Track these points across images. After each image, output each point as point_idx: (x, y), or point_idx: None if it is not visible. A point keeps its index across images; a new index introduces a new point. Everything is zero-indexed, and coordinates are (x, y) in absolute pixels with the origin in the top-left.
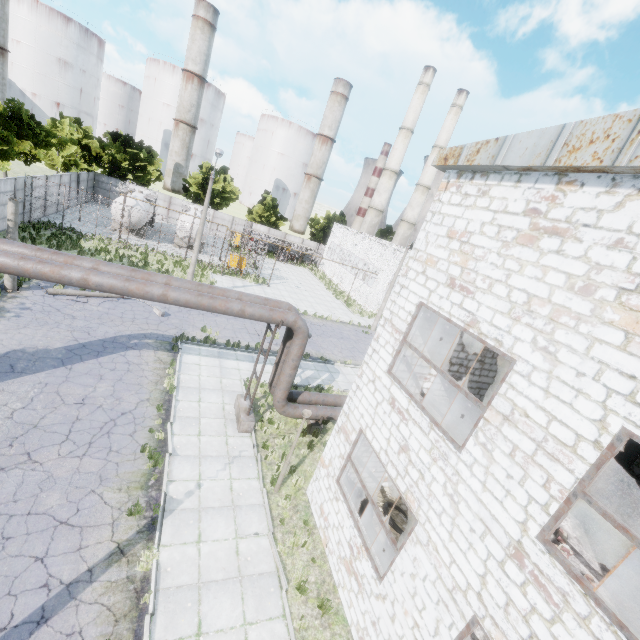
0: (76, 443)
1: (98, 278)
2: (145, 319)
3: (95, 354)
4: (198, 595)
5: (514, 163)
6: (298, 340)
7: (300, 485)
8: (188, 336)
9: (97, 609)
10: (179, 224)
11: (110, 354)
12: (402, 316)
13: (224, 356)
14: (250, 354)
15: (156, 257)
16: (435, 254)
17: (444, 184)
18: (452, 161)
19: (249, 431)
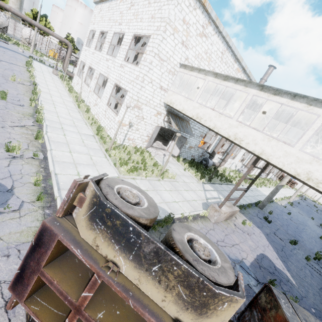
0: (7, 55)
1: (13, 9)
2: (16, 50)
3: (3, 47)
4: (44, 77)
5: (98, 0)
6: (69, 49)
7: (70, 83)
8: (34, 58)
9: (23, 68)
10: (23, 31)
11: (8, 50)
12: (88, 34)
13: (48, 67)
14: (58, 71)
15: (13, 41)
16: (93, 20)
17: (95, 7)
18: (95, 1)
19: (56, 75)
